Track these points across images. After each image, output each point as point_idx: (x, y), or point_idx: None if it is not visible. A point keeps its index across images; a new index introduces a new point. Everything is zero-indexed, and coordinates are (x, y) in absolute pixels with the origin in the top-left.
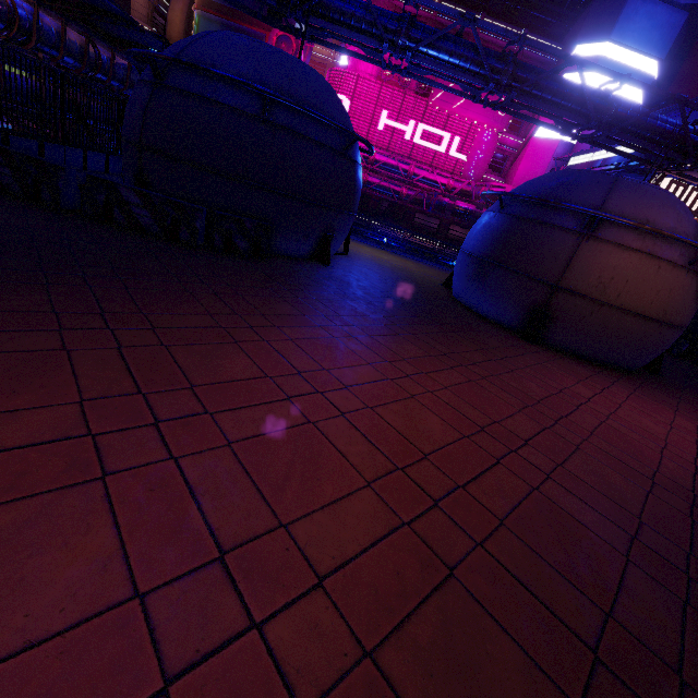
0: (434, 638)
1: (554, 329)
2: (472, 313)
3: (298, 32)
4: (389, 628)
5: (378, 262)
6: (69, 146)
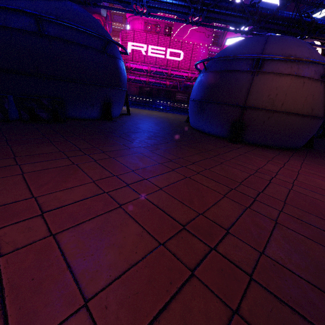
0: None
1: (248, 133)
2: (200, 133)
3: (86, 3)
4: None
5: (149, 116)
6: None
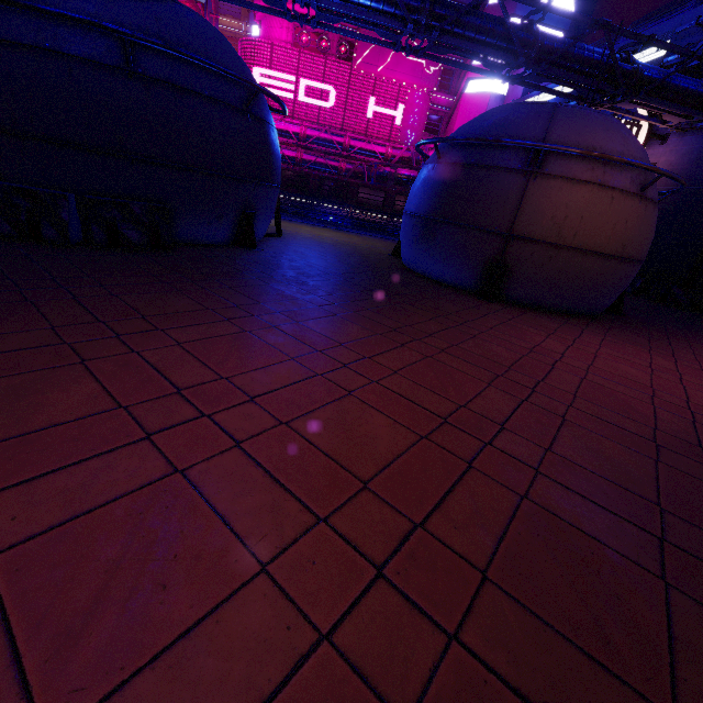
0: None
1: (513, 283)
2: (425, 279)
3: None
4: None
5: (319, 239)
6: None
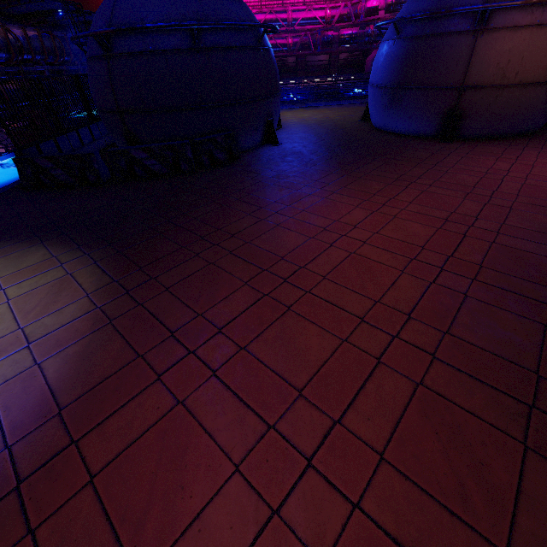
0: (471, 320)
1: (466, 124)
2: (396, 136)
3: None
4: (449, 323)
5: (305, 122)
6: (68, 133)
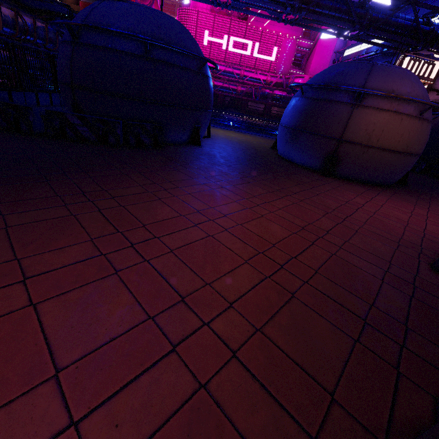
0: (288, 321)
1: (341, 167)
2: (291, 163)
3: None
4: (266, 320)
5: (230, 139)
6: (26, 92)
